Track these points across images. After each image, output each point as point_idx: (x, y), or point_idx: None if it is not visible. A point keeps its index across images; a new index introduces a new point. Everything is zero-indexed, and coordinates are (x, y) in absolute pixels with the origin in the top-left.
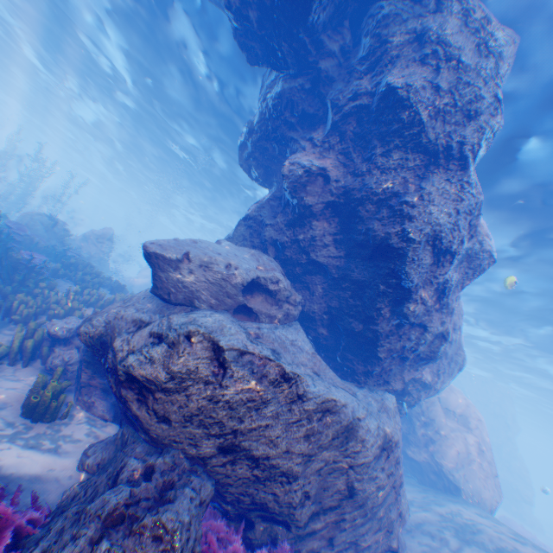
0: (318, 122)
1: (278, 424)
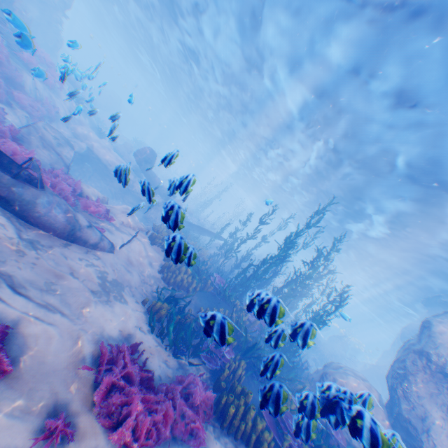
0: None
1: None
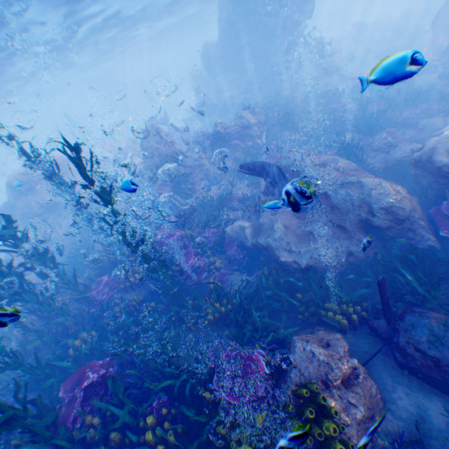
0: None
1: None
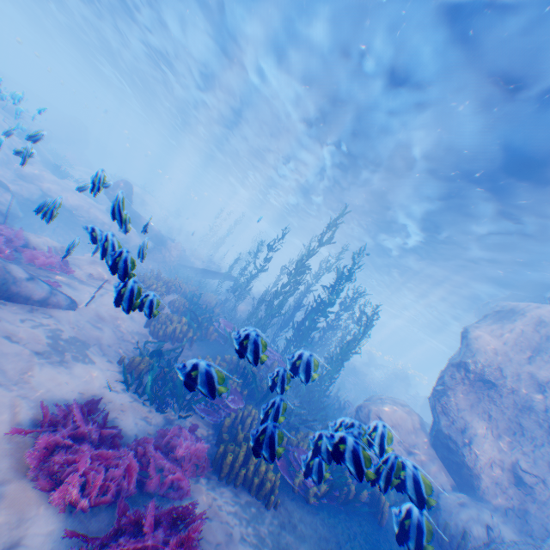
0: None
1: None
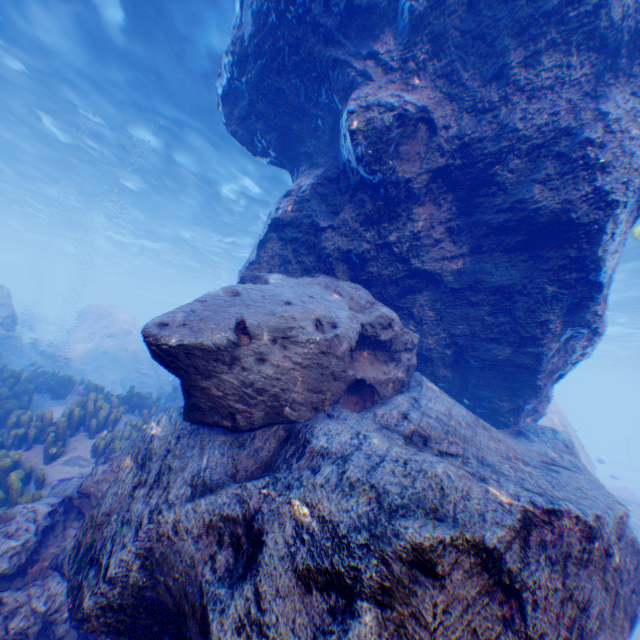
0: (380, 22)
1: (606, 631)
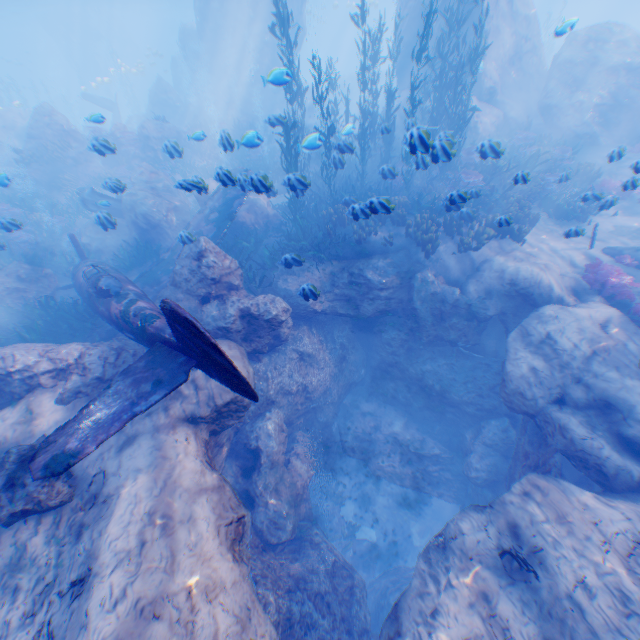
0: None
1: None
